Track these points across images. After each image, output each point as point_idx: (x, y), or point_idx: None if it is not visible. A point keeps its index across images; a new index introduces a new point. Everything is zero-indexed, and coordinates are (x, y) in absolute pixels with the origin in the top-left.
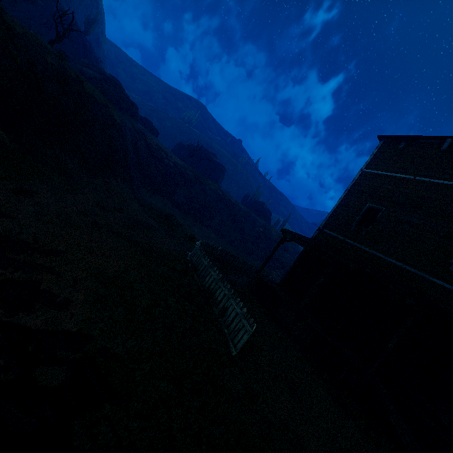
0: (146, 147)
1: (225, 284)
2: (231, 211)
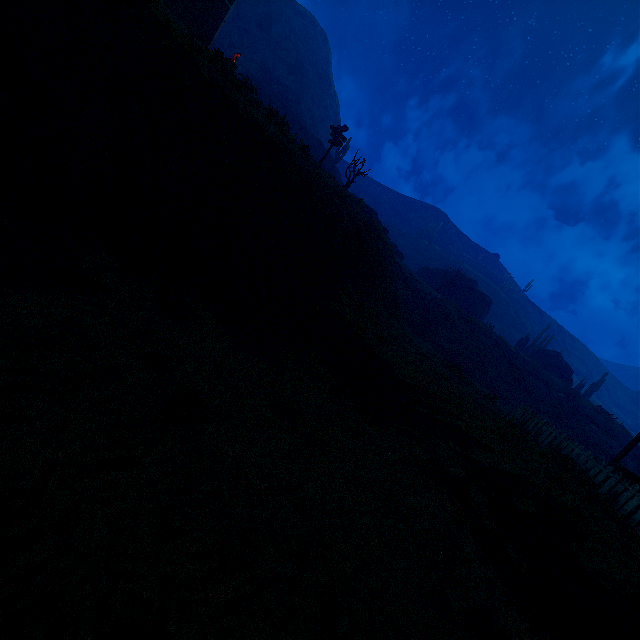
0: (402, 278)
1: (603, 464)
2: (511, 364)
